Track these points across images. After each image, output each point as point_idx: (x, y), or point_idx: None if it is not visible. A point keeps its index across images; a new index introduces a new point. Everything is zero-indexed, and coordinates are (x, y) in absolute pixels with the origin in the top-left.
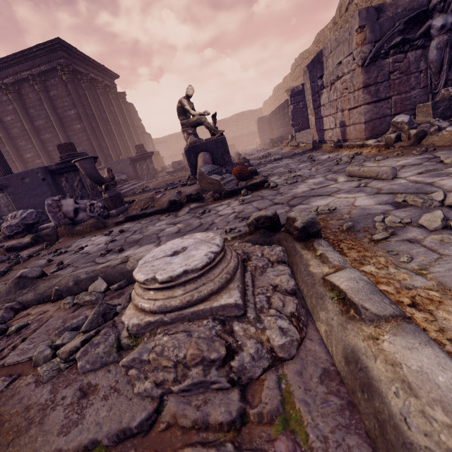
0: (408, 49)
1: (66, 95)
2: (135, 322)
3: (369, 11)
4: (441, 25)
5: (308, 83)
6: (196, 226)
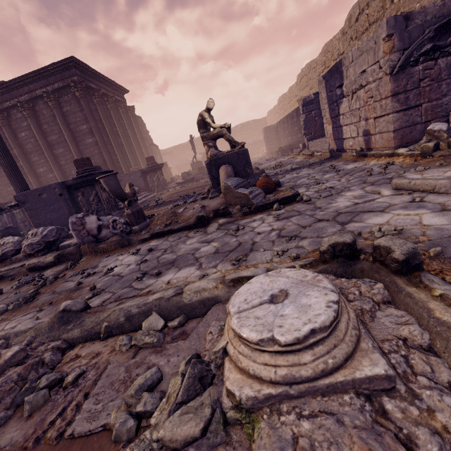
0: (438, 55)
1: (78, 111)
2: (250, 394)
3: (397, 20)
4: None
5: (323, 93)
6: (235, 245)
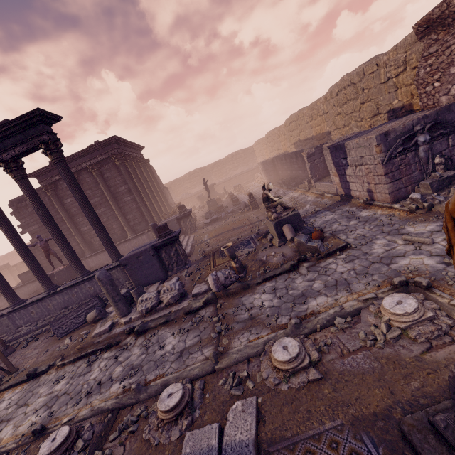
0: (406, 151)
1: (117, 176)
2: (404, 325)
3: (381, 136)
4: (423, 141)
5: (328, 156)
6: (334, 281)
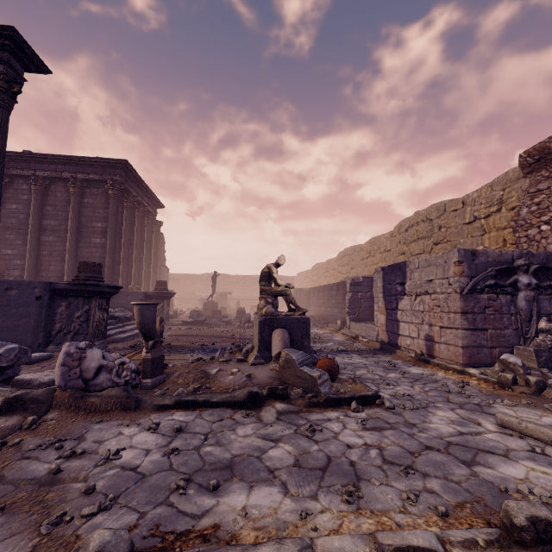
0: (499, 291)
1: (101, 207)
2: None
3: (466, 252)
4: (528, 283)
5: (379, 282)
6: (324, 460)
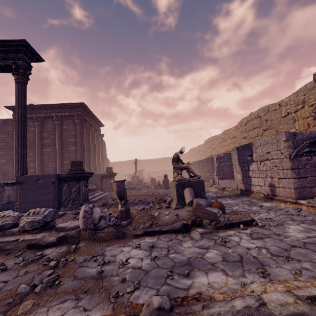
0: (312, 154)
1: (72, 130)
2: None
3: (290, 134)
4: None
5: (235, 155)
6: (238, 256)
